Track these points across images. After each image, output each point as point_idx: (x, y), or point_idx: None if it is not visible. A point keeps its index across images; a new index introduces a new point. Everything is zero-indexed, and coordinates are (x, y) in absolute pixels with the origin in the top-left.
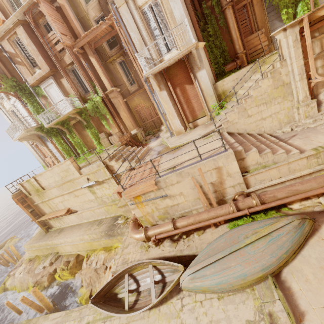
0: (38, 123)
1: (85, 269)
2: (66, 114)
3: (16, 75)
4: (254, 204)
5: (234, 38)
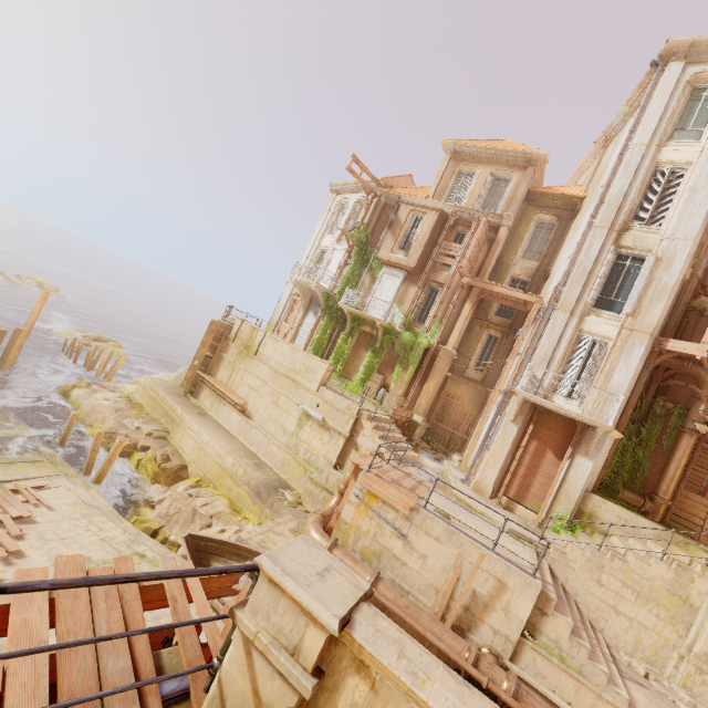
0: (333, 290)
1: (178, 493)
2: (376, 318)
3: (376, 236)
4: (502, 686)
5: (668, 473)
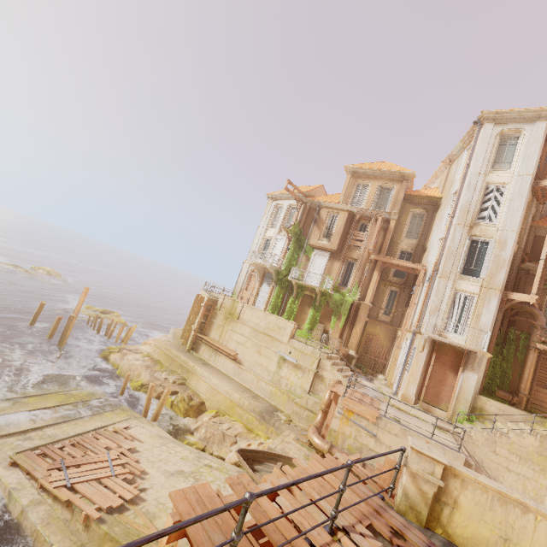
0: (280, 268)
1: (205, 422)
2: (316, 286)
3: (306, 229)
4: None
5: (524, 377)
